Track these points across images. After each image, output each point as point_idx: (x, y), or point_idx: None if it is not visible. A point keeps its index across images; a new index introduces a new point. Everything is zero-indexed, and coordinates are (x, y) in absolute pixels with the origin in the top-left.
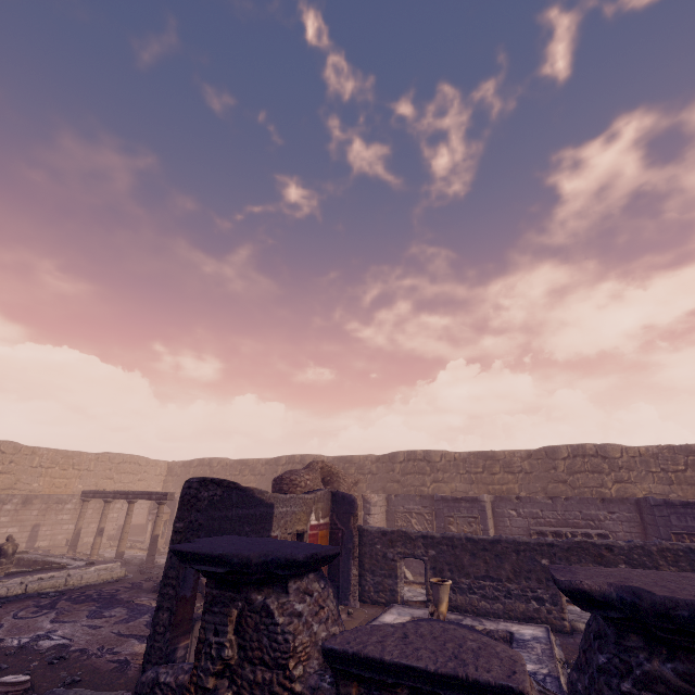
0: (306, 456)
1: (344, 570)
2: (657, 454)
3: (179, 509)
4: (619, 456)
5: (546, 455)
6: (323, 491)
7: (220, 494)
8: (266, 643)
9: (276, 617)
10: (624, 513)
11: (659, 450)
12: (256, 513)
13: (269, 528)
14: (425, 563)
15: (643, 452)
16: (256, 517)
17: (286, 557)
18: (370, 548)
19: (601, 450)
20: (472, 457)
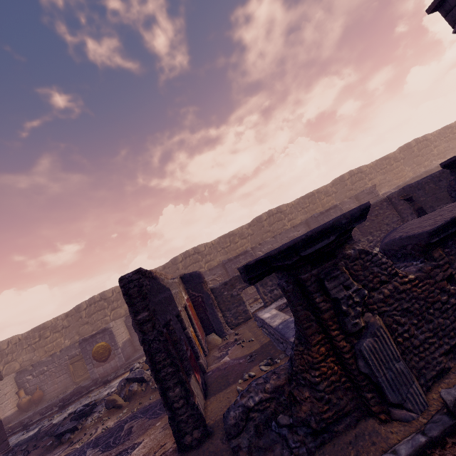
0: (105, 292)
1: (214, 318)
2: (299, 202)
3: (131, 305)
4: (286, 209)
5: (257, 222)
6: (178, 276)
7: (149, 284)
8: (376, 271)
9: (372, 252)
10: (303, 229)
11: (299, 200)
12: (167, 296)
13: (176, 305)
14: (256, 285)
15: (293, 203)
16: (169, 299)
17: (359, 210)
18: (221, 297)
19: (278, 209)
20: (222, 239)
